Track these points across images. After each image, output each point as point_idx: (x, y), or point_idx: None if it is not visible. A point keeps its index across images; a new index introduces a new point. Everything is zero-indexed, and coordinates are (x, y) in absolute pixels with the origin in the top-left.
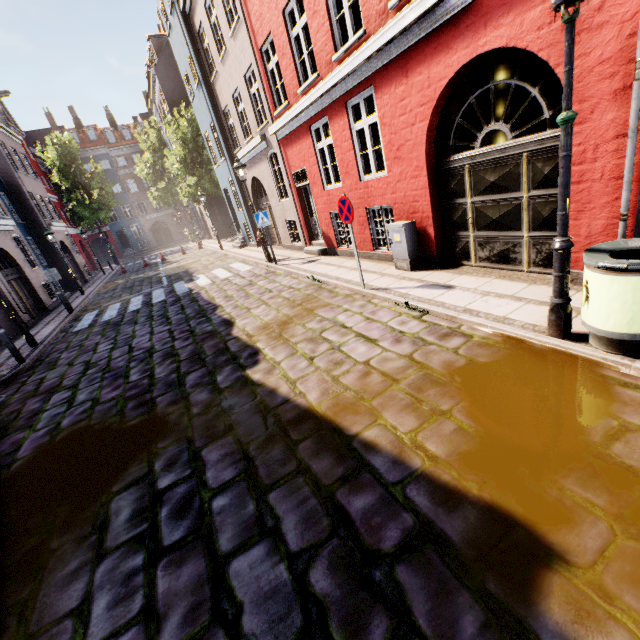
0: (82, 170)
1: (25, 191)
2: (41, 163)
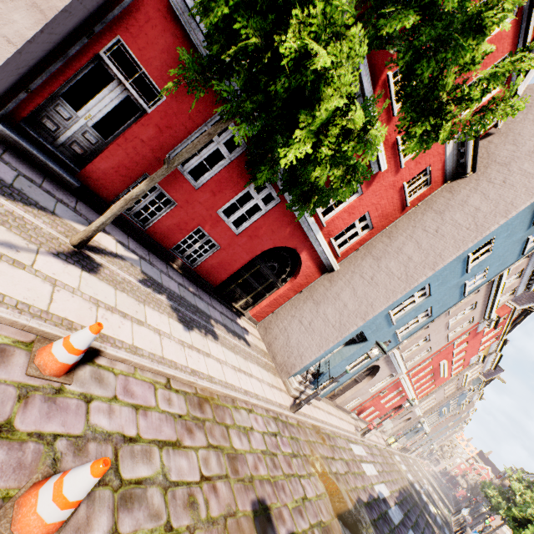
0: None
1: None
2: None
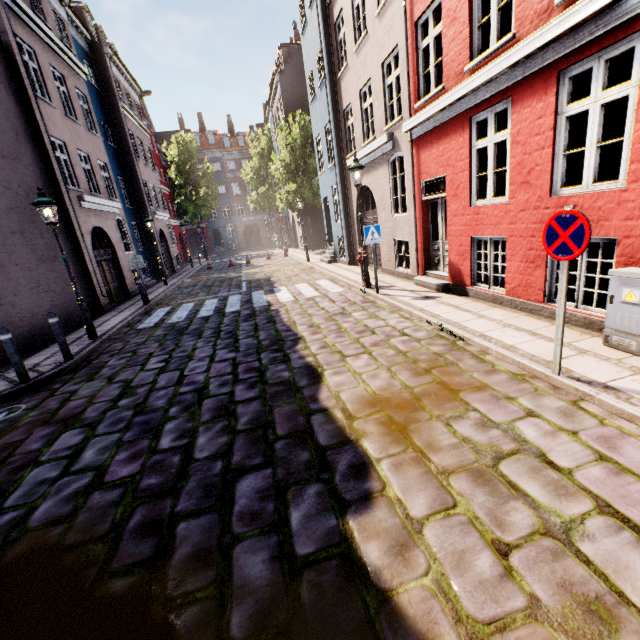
0: (196, 168)
1: (140, 179)
2: (163, 158)
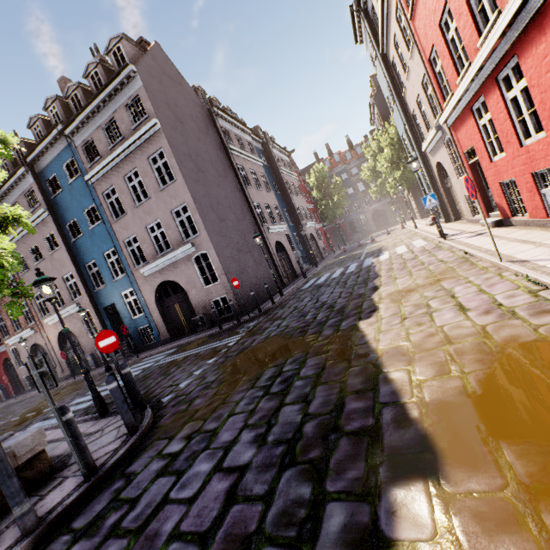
0: (328, 184)
1: (294, 206)
2: (307, 186)
